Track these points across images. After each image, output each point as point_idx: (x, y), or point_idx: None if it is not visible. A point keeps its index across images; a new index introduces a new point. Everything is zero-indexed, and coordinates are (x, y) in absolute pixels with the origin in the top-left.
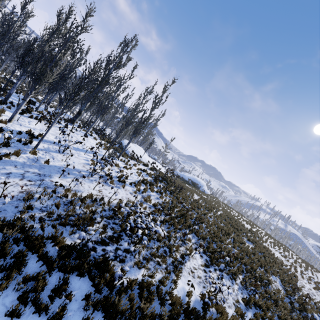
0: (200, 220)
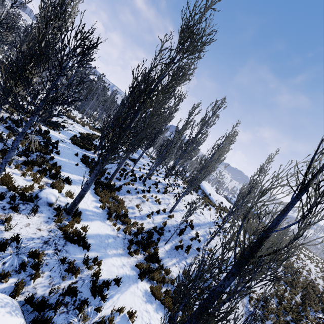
0: (322, 294)
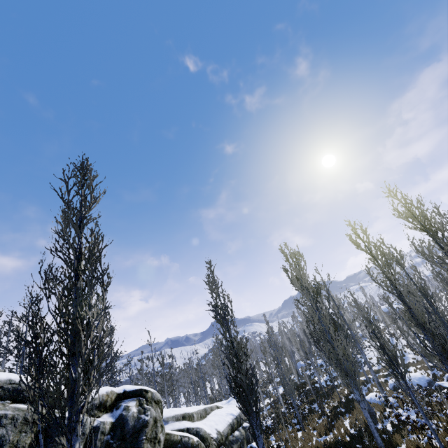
0: None
